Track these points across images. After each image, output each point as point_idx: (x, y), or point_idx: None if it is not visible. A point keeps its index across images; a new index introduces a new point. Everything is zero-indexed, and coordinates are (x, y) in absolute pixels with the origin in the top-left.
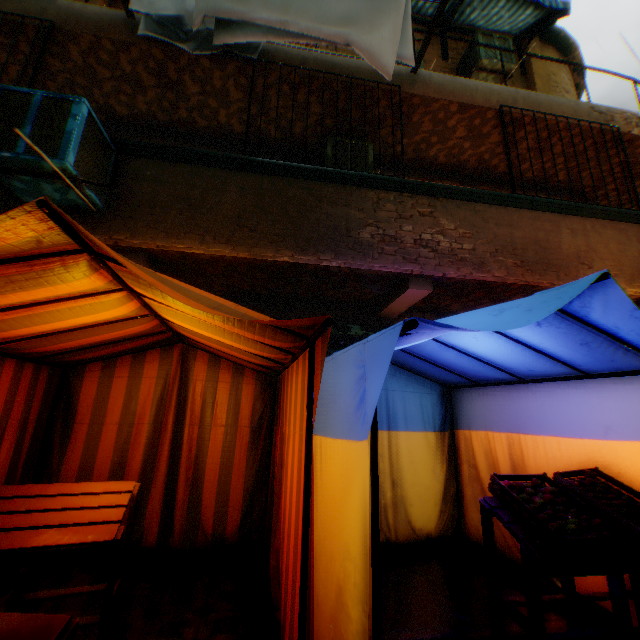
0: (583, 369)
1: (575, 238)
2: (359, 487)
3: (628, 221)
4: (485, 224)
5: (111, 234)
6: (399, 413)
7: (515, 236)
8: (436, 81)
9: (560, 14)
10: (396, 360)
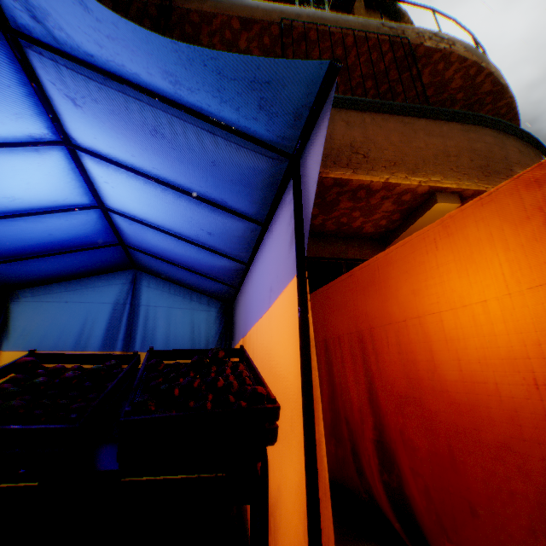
0: (242, 211)
1: (352, 130)
2: None
3: (416, 115)
4: None
5: None
6: (159, 332)
7: None
8: (214, 0)
9: None
10: (152, 269)
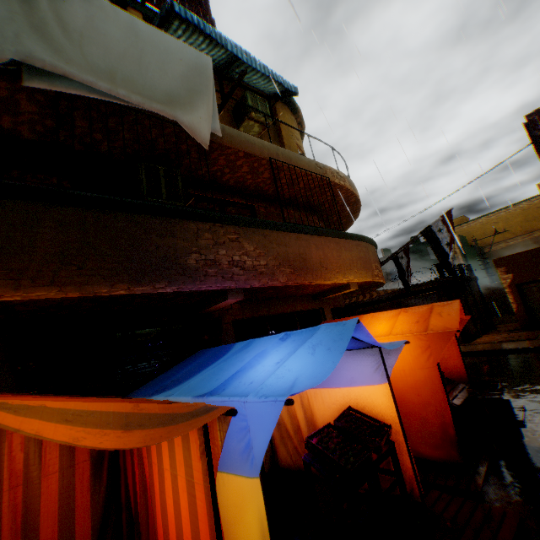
0: None
1: (318, 250)
2: (255, 512)
3: (340, 237)
4: (271, 245)
5: None
6: None
7: (289, 252)
8: (228, 132)
9: (293, 93)
10: None
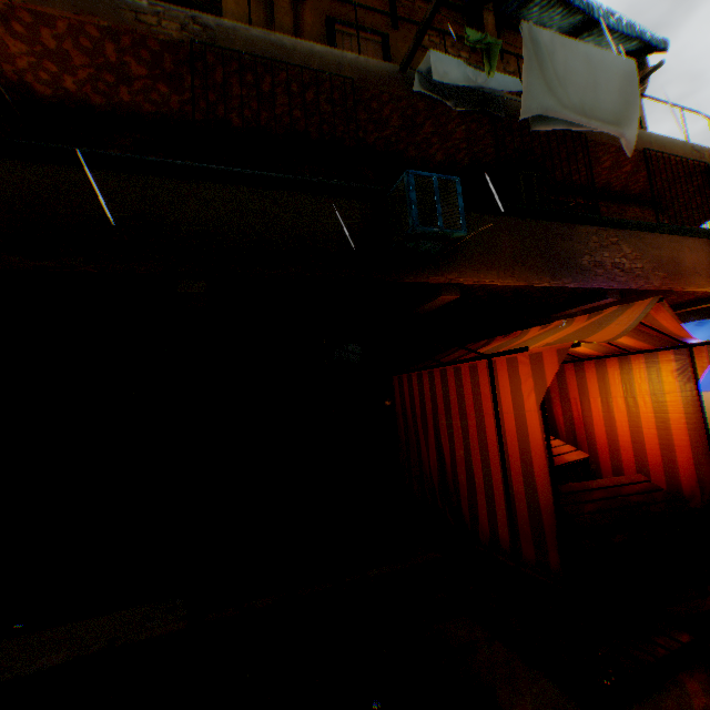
0: None
1: (690, 254)
2: None
3: None
4: (644, 248)
5: (446, 275)
6: None
7: (660, 255)
8: None
9: (657, 50)
10: None
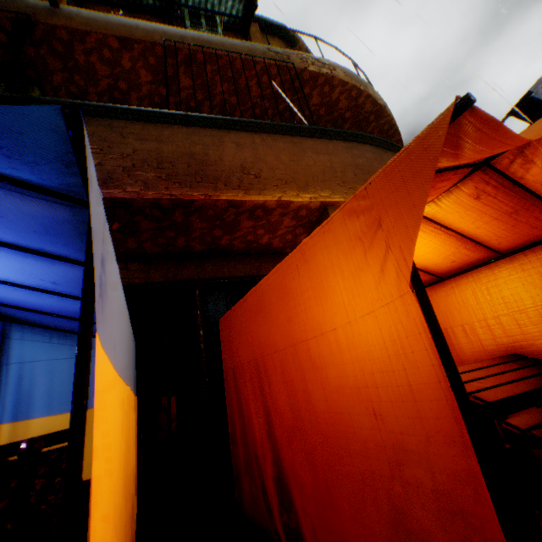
0: (77, 258)
1: (242, 151)
2: None
3: (303, 135)
4: (123, 139)
5: None
6: (39, 392)
7: (164, 150)
8: (86, 17)
9: None
10: (23, 319)
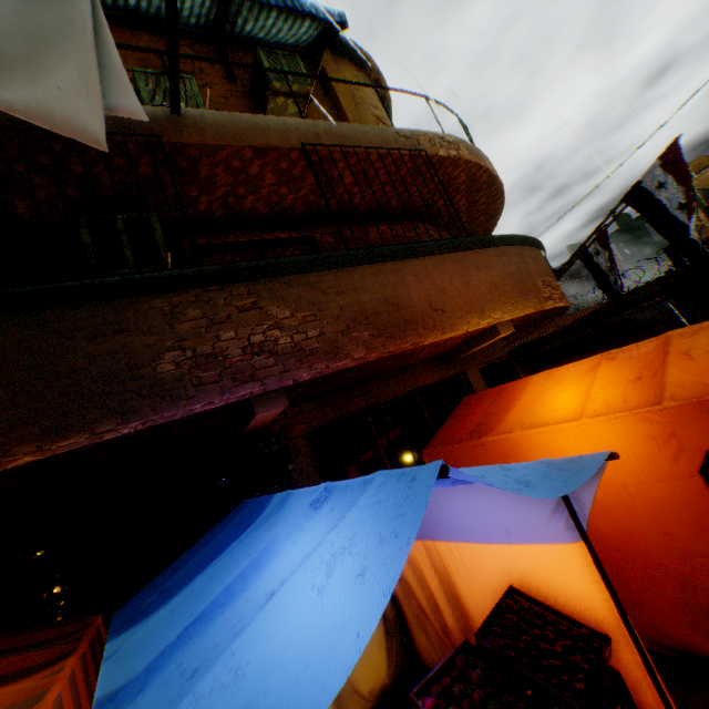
0: None
1: (423, 283)
2: None
3: (463, 250)
4: (326, 297)
5: None
6: None
7: (363, 301)
8: (212, 121)
9: (340, 27)
10: None
